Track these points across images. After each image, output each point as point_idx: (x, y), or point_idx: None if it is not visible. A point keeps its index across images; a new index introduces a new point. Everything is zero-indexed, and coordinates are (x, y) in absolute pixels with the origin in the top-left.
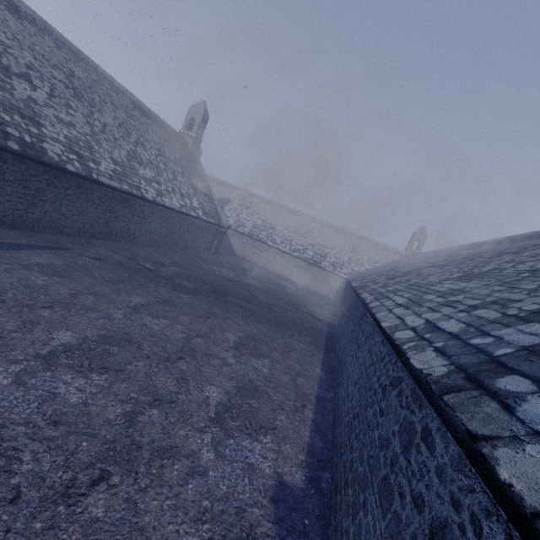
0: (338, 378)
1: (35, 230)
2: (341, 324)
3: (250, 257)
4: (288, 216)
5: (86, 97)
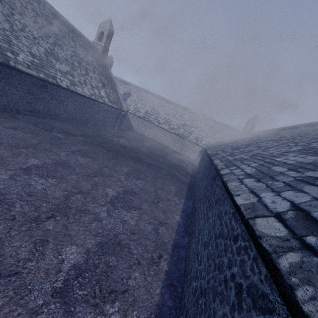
0: (192, 226)
1: None
2: (198, 179)
3: (143, 132)
4: (168, 106)
5: (7, 0)
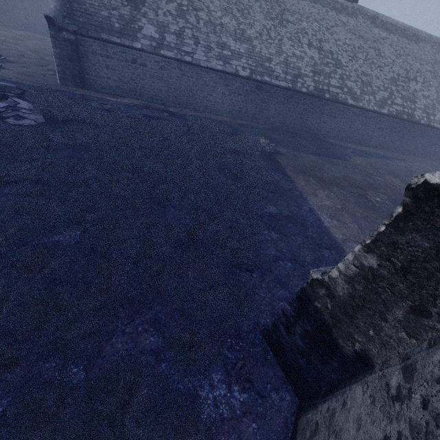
0: None
1: (393, 151)
2: None
3: None
4: None
5: (439, 74)
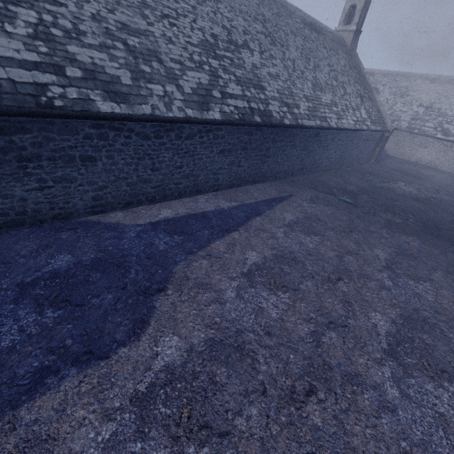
0: None
1: (263, 181)
2: None
3: (406, 156)
4: None
5: (277, 38)
